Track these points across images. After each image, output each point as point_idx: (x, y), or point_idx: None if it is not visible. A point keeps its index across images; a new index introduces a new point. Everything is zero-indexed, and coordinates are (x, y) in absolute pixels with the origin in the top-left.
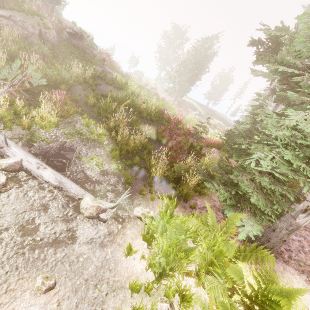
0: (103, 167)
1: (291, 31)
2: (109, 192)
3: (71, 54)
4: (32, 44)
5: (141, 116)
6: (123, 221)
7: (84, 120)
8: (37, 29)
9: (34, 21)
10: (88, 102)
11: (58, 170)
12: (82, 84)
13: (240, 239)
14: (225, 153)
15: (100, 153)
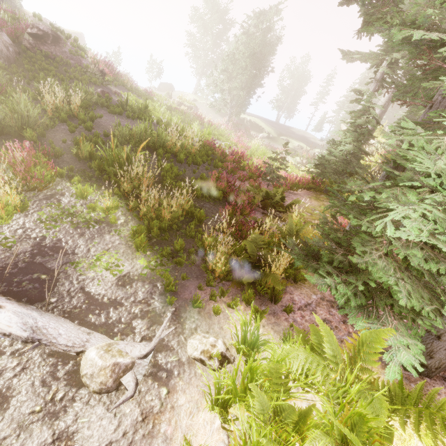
0: (120, 272)
1: None
2: (136, 318)
3: (44, 71)
4: None
5: (177, 159)
6: (169, 376)
7: (75, 187)
8: None
9: None
10: (79, 153)
11: (32, 300)
12: (67, 121)
13: (391, 378)
14: (319, 194)
15: (112, 244)
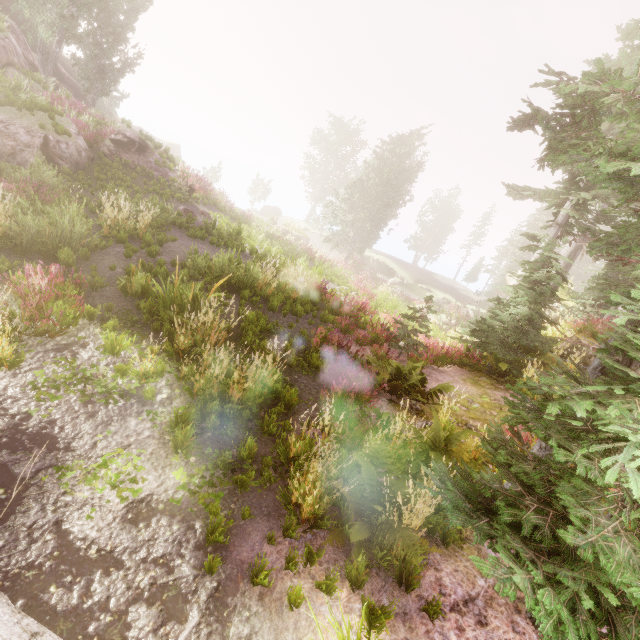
0: (136, 493)
1: (631, 79)
2: (139, 602)
3: (117, 181)
4: (25, 166)
5: (269, 305)
6: None
7: (106, 336)
8: (37, 137)
9: (34, 120)
10: (129, 286)
11: None
12: (126, 242)
13: None
14: (478, 375)
15: (136, 437)
